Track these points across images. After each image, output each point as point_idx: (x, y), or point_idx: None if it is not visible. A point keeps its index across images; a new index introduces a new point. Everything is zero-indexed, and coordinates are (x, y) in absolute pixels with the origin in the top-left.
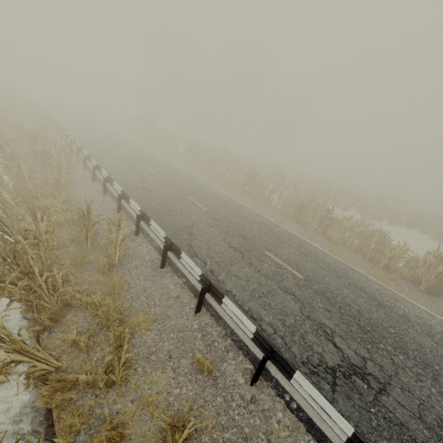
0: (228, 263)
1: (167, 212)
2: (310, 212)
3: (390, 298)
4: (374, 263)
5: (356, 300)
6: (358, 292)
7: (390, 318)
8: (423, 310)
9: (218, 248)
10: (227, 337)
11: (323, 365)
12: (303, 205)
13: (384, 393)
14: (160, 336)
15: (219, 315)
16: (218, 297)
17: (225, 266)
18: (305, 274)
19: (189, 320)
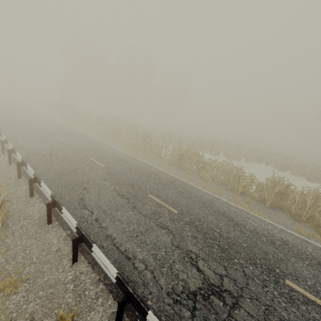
0: (114, 209)
1: (67, 173)
2: (188, 160)
3: (244, 217)
4: (234, 191)
5: (218, 223)
6: (220, 217)
7: (244, 234)
8: (267, 223)
9: (107, 198)
10: (100, 282)
11: (186, 292)
12: (182, 155)
13: (236, 307)
14: (26, 297)
15: (95, 262)
16: (89, 246)
17: (110, 213)
18: (179, 209)
19: (64, 273)
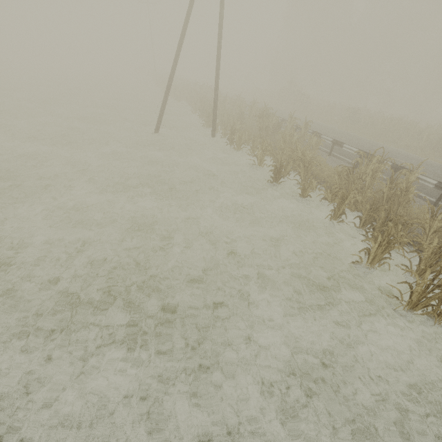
0: None
1: None
2: None
3: None
4: None
5: None
6: None
7: None
8: None
9: None
10: None
11: None
12: None
13: None
14: None
15: None
16: None
17: None
18: None
19: None
